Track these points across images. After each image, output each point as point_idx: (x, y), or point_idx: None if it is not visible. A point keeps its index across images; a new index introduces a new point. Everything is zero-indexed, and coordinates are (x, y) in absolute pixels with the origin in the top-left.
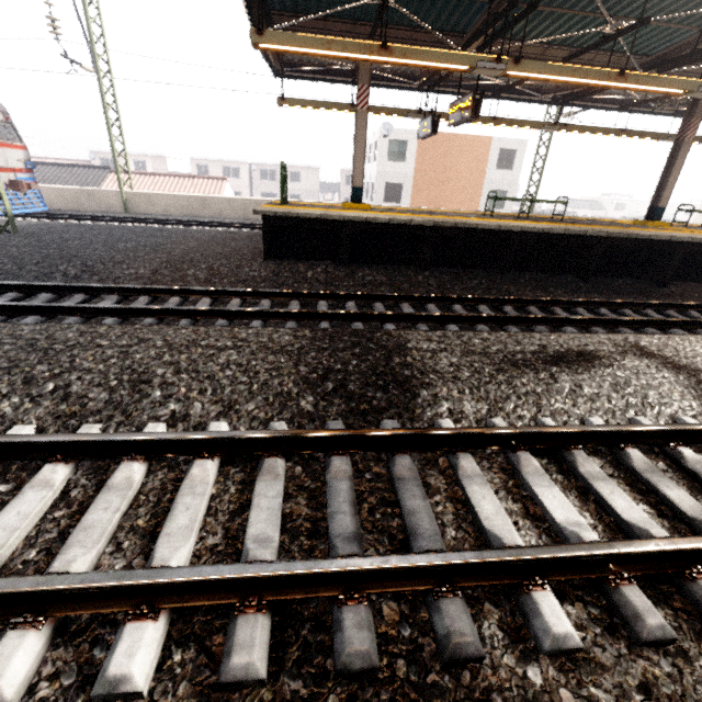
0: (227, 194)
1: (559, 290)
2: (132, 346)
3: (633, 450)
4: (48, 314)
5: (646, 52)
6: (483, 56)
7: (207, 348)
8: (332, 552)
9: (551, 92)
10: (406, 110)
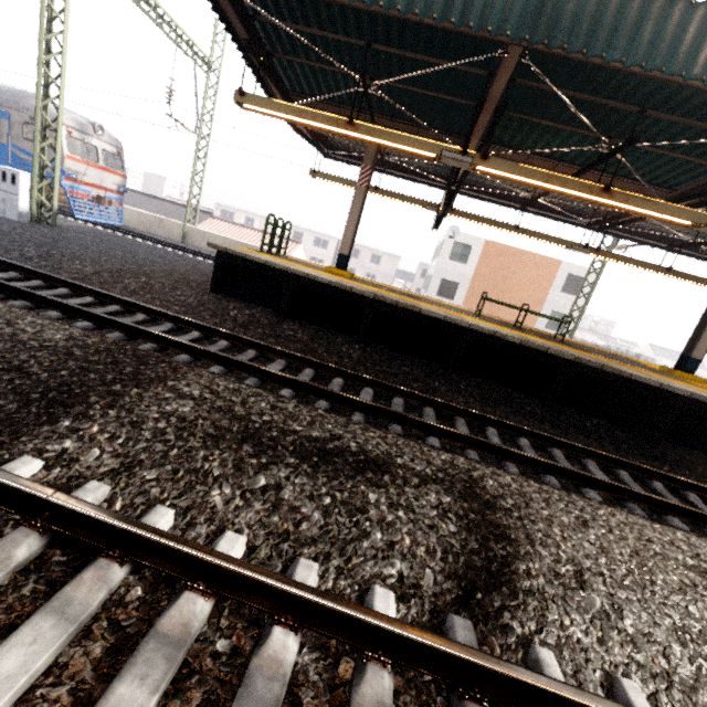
0: (298, 256)
1: (505, 407)
2: None
3: (196, 597)
4: None
5: (673, 186)
6: (448, 146)
7: None
8: None
9: (590, 217)
10: (427, 202)
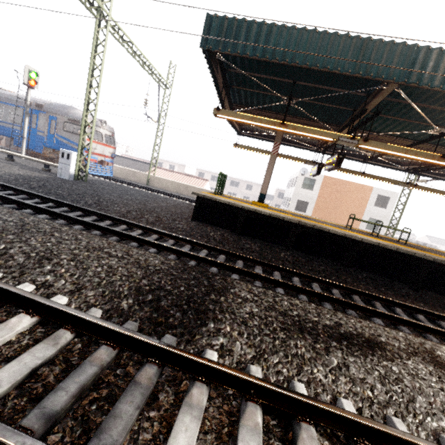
0: (206, 188)
1: (390, 291)
2: (68, 240)
3: None
4: (54, 216)
5: None
6: (343, 135)
7: (105, 253)
8: (22, 419)
9: (406, 165)
10: (305, 160)
